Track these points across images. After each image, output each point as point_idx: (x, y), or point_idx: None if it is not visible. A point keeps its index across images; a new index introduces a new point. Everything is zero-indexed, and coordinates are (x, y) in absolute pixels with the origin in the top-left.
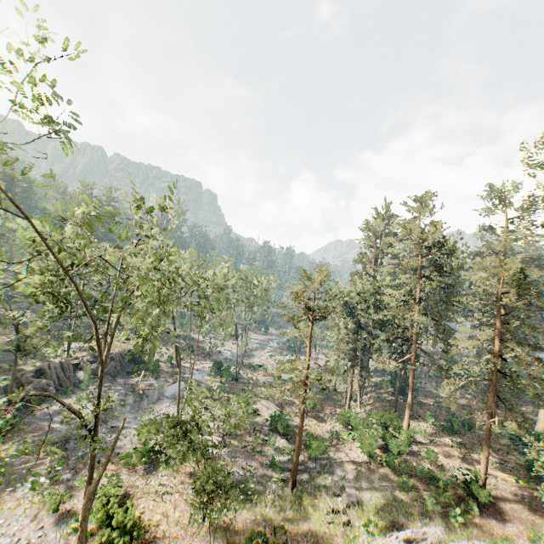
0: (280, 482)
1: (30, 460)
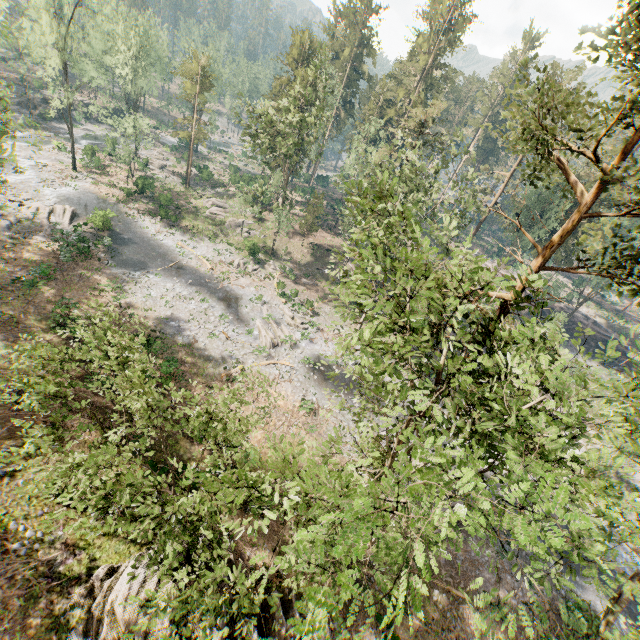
0: (183, 185)
1: (50, 139)
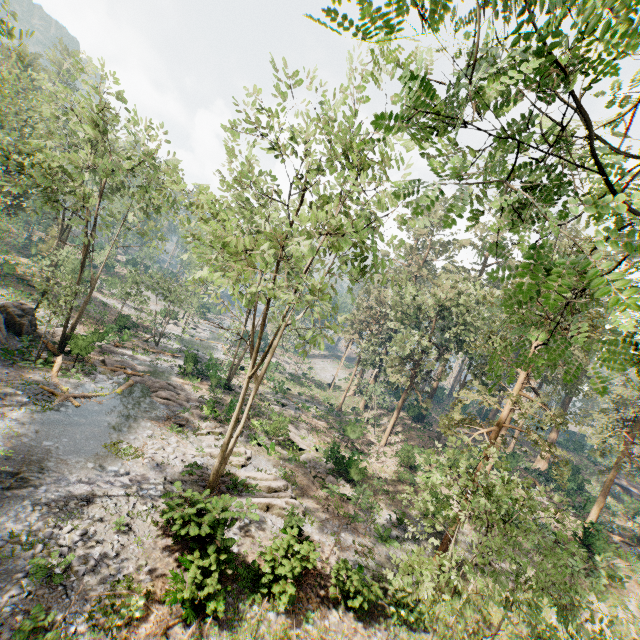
0: None
1: None
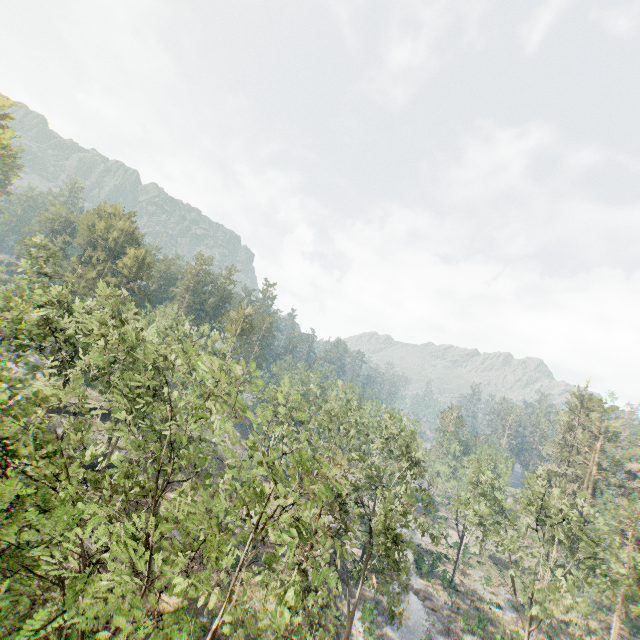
0: None
1: None
